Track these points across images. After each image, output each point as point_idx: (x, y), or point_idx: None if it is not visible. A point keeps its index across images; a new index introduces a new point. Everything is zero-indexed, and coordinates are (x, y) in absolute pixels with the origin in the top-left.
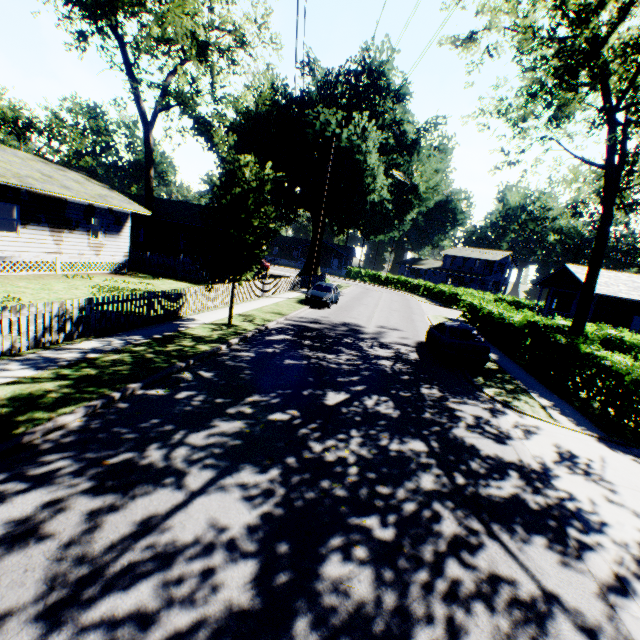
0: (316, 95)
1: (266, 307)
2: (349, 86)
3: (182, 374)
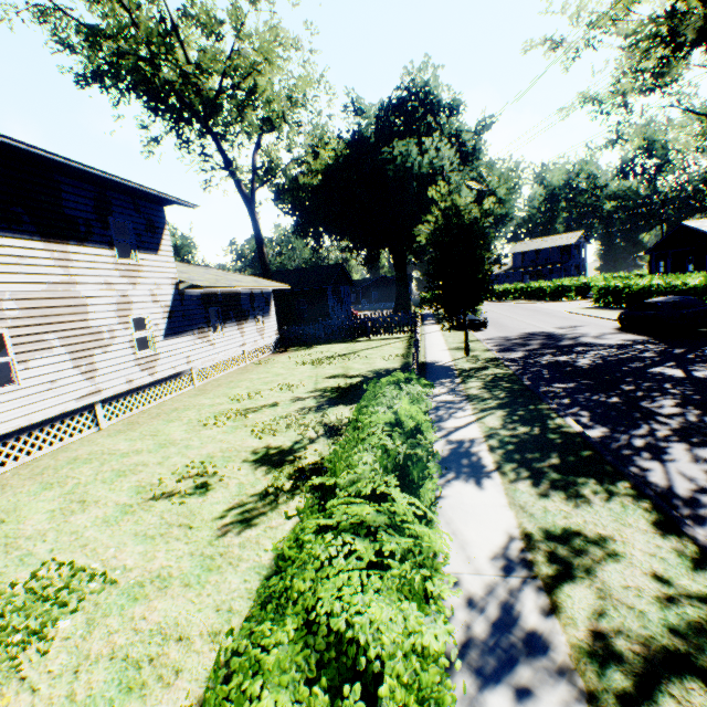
0: (374, 132)
1: (448, 340)
2: (398, 114)
3: (541, 389)
